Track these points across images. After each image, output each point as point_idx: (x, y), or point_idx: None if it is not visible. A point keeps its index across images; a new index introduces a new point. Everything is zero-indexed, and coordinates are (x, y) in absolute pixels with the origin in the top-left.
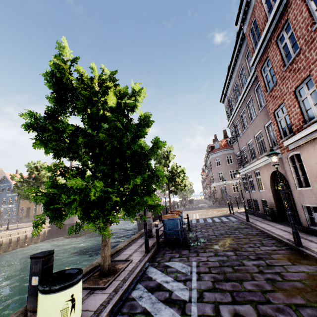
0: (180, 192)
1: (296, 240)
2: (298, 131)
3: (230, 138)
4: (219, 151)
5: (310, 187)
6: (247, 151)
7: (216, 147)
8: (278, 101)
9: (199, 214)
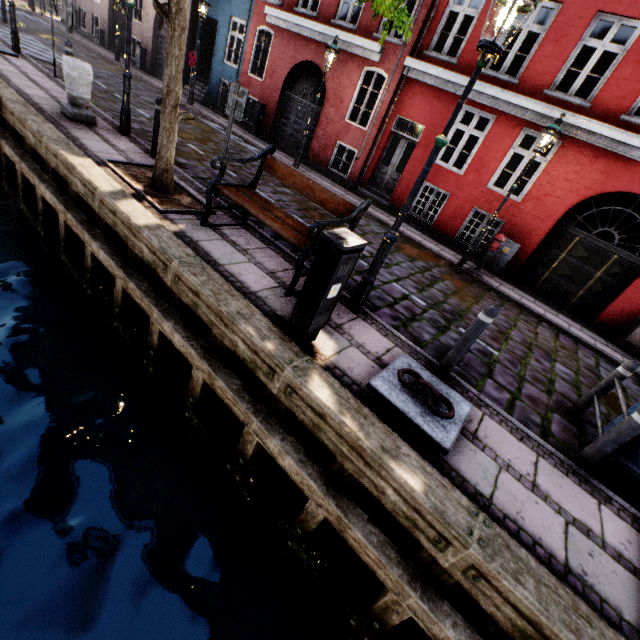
0: None
1: (118, 57)
2: None
3: None
4: None
5: (142, 23)
6: None
7: None
8: None
9: None
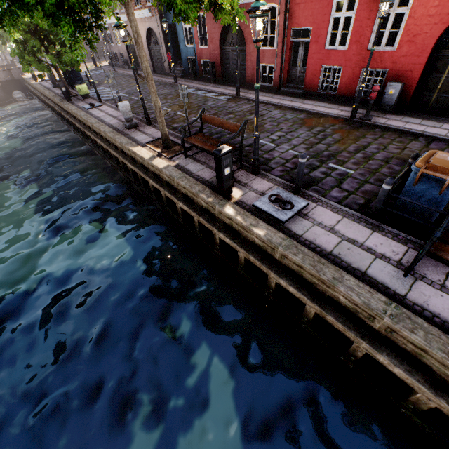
0: None
1: (137, 73)
2: (134, 9)
3: None
4: None
5: None
6: None
7: None
8: None
9: None
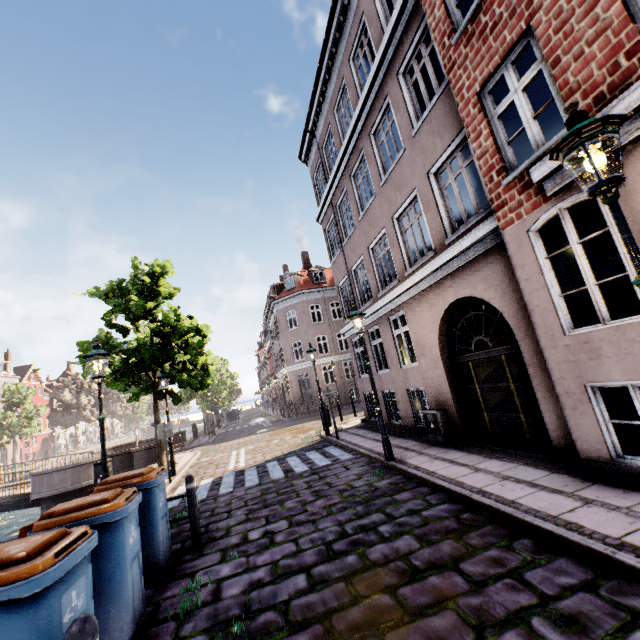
0: (202, 396)
1: None
2: (604, 101)
3: (316, 267)
4: (294, 294)
5: None
6: (371, 266)
7: (289, 286)
8: (505, 34)
9: (247, 451)
